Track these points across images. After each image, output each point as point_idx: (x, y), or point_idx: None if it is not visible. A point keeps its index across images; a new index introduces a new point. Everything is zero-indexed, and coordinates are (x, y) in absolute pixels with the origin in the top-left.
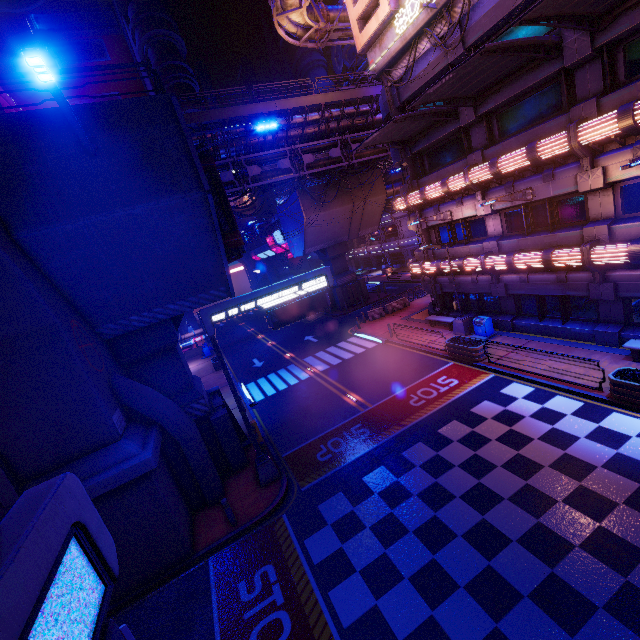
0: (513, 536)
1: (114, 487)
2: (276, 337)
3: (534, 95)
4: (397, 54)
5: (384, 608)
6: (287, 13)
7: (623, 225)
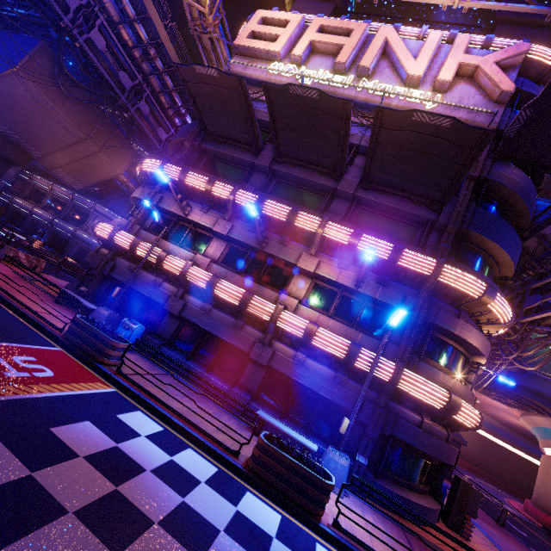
0: None
1: None
2: None
3: (306, 191)
4: (255, 80)
5: None
6: None
7: (307, 308)
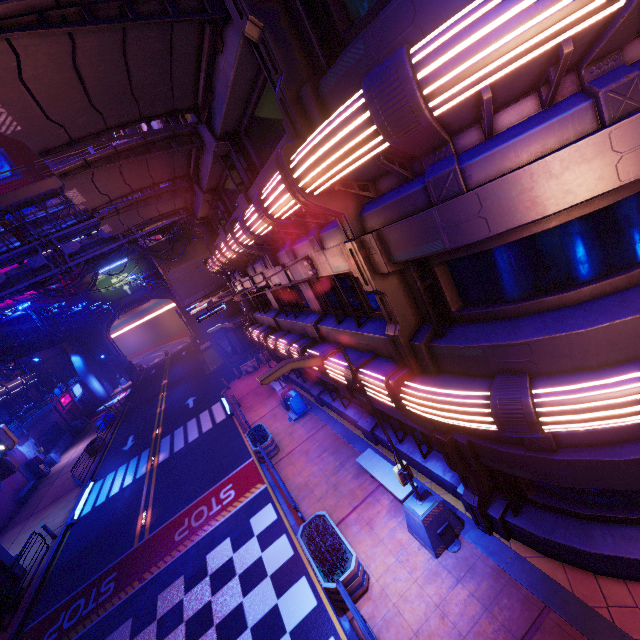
0: None
1: None
2: (171, 397)
3: (231, 172)
4: None
5: None
6: None
7: (322, 327)
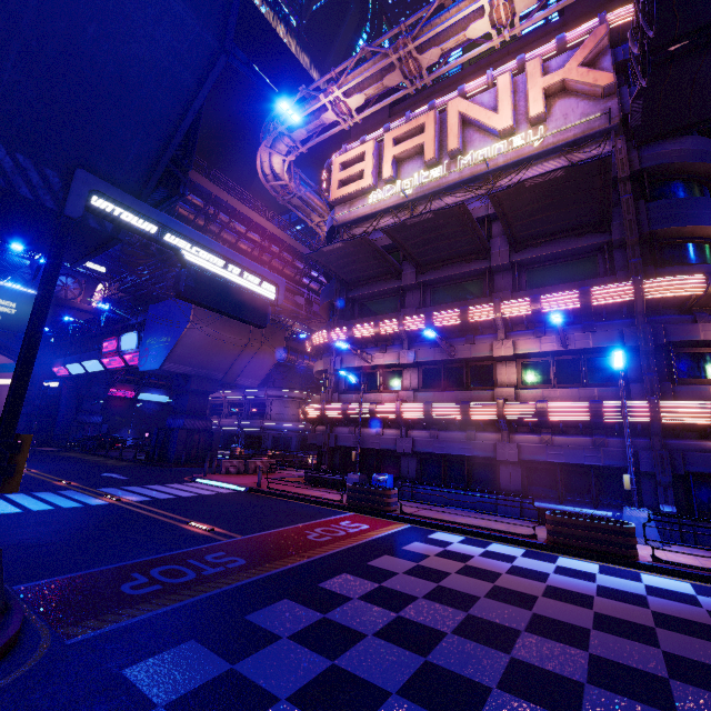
0: (578, 676)
1: None
2: (41, 466)
3: (462, 283)
4: (363, 217)
5: None
6: (274, 151)
7: (526, 390)
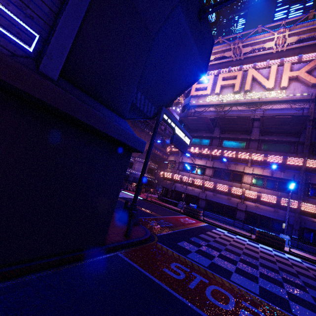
0: (276, 268)
1: (122, 140)
2: None
3: (237, 141)
4: (202, 105)
5: (265, 287)
6: None
7: (253, 187)
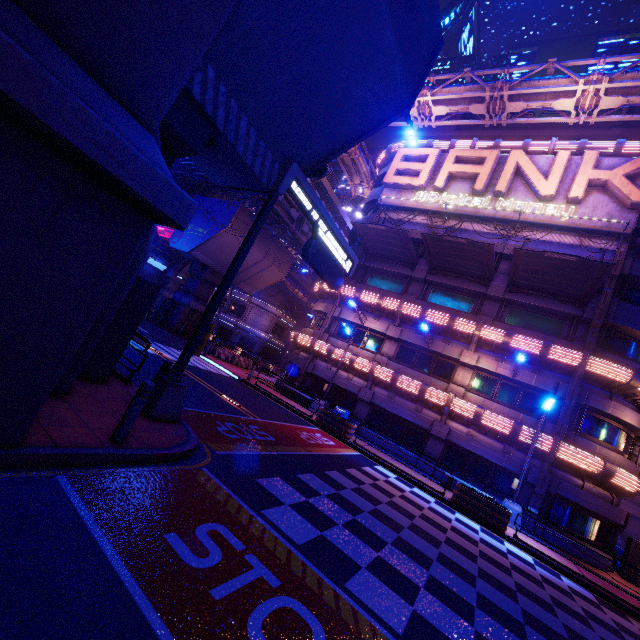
0: (473, 572)
1: (108, 168)
2: None
3: (458, 295)
4: (404, 207)
5: (427, 616)
6: None
7: (472, 394)
